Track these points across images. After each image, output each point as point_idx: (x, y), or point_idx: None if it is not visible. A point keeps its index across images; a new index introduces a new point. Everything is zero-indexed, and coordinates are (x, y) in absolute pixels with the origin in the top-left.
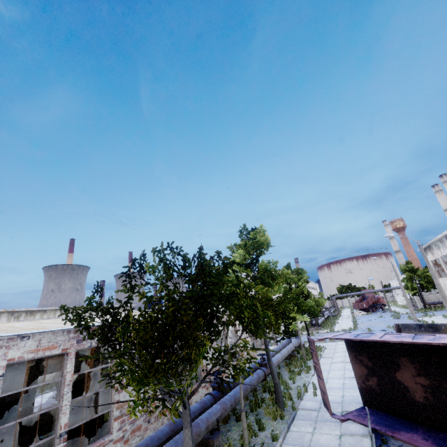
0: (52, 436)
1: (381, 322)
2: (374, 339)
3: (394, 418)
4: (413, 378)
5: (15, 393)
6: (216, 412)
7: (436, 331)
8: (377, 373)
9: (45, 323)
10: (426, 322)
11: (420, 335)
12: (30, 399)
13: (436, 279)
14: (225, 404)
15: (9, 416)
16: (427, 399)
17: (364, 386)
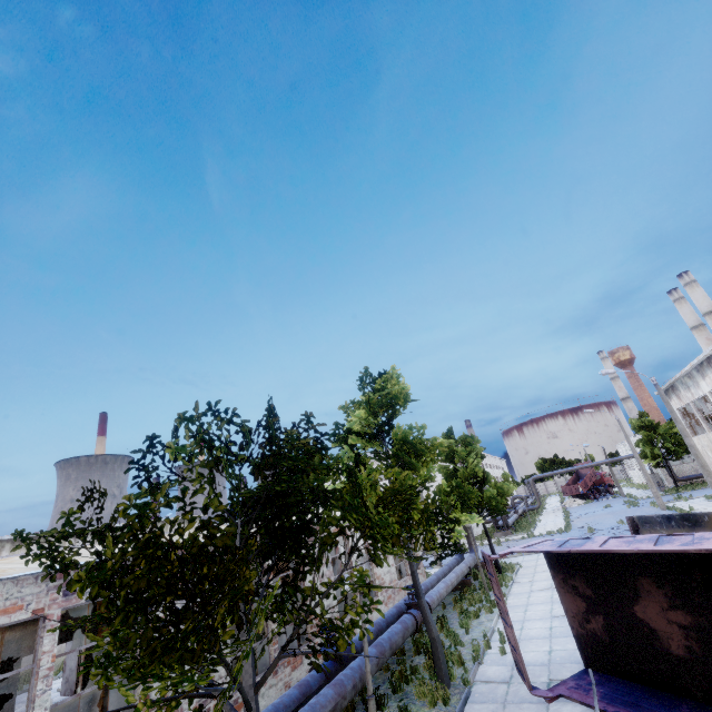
0: None
1: (609, 514)
2: (591, 548)
3: (639, 687)
4: (664, 614)
5: None
6: (325, 703)
7: (696, 525)
8: (603, 608)
9: (19, 561)
10: (680, 509)
11: (668, 536)
12: (5, 701)
13: (689, 437)
14: (343, 685)
15: None
16: (690, 650)
17: (584, 633)
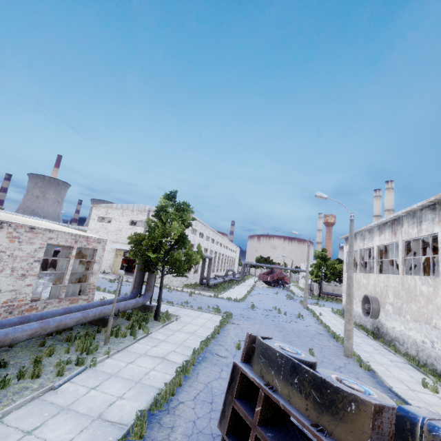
0: None
1: (273, 299)
2: None
3: None
4: None
5: None
6: None
7: (329, 410)
8: None
9: None
10: (314, 313)
11: None
12: None
13: (352, 270)
14: None
15: None
16: None
17: None
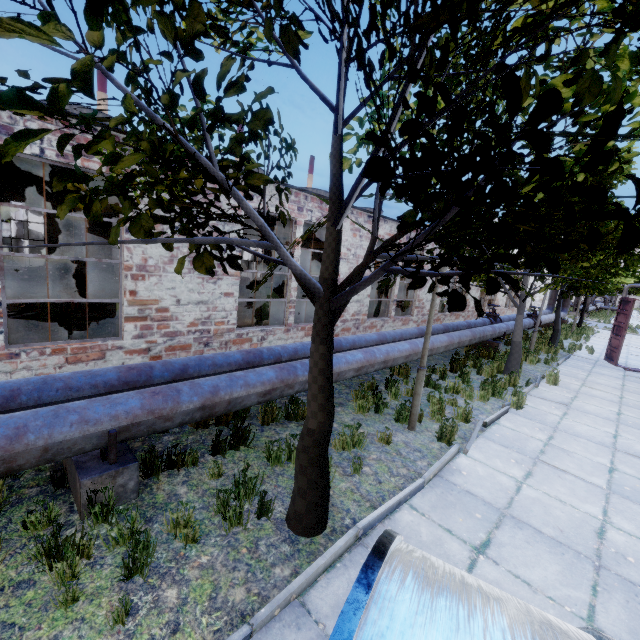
0: (389, 299)
1: None
2: None
3: None
4: None
5: (282, 278)
6: (503, 327)
7: None
8: None
9: None
10: None
11: None
12: None
13: None
14: (509, 326)
15: (280, 294)
16: None
17: None
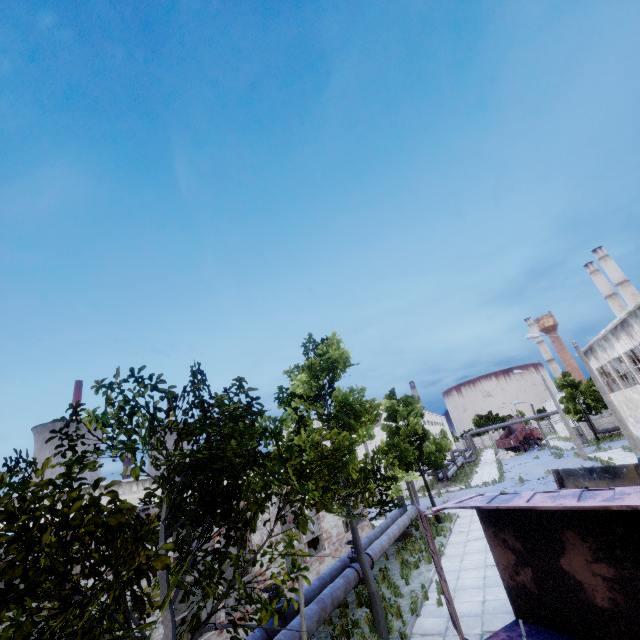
0: None
1: (538, 465)
2: (518, 504)
3: (567, 638)
4: (589, 567)
5: None
6: None
7: (616, 477)
8: (531, 560)
9: None
10: (600, 460)
11: (591, 491)
12: None
13: (606, 394)
14: None
15: None
16: (614, 602)
17: (514, 584)
